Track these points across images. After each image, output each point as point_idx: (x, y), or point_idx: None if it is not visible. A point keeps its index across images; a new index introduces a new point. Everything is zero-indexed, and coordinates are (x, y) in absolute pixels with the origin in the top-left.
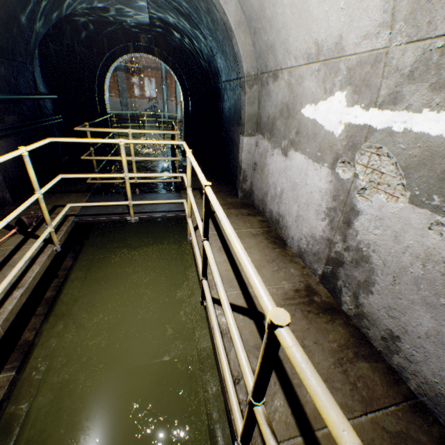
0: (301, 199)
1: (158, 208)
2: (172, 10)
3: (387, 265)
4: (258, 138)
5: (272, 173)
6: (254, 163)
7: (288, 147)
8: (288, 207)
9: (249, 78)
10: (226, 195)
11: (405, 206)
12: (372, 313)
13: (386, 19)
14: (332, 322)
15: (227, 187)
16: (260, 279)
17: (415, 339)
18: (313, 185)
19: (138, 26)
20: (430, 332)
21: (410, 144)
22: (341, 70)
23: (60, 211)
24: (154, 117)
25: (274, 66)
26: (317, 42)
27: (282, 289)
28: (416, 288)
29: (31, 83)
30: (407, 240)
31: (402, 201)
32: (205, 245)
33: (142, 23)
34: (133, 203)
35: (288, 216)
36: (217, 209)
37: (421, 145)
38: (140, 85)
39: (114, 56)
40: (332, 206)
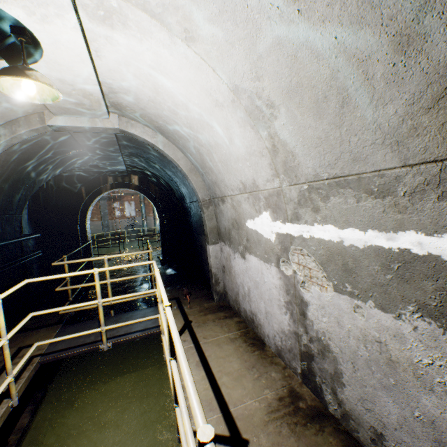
0: (265, 296)
1: (134, 327)
2: (143, 161)
3: (343, 351)
4: (221, 245)
5: (238, 274)
6: (223, 265)
7: (244, 251)
8: (257, 304)
9: (205, 202)
10: (202, 299)
11: (333, 294)
12: (353, 409)
13: (274, 173)
14: (321, 431)
15: (204, 291)
16: (197, 398)
17: (394, 432)
18: (270, 282)
19: (117, 172)
20: (400, 420)
21: (317, 246)
22: (261, 198)
23: (24, 353)
24: (134, 231)
25: (221, 194)
26: (242, 181)
27: (265, 400)
28: (370, 371)
29: (17, 229)
30: (346, 324)
31: (330, 290)
32: (172, 366)
33: (120, 170)
34: (106, 328)
35: (259, 313)
36: (172, 330)
37: (323, 247)
38: (121, 208)
39: (96, 193)
40: (288, 299)
